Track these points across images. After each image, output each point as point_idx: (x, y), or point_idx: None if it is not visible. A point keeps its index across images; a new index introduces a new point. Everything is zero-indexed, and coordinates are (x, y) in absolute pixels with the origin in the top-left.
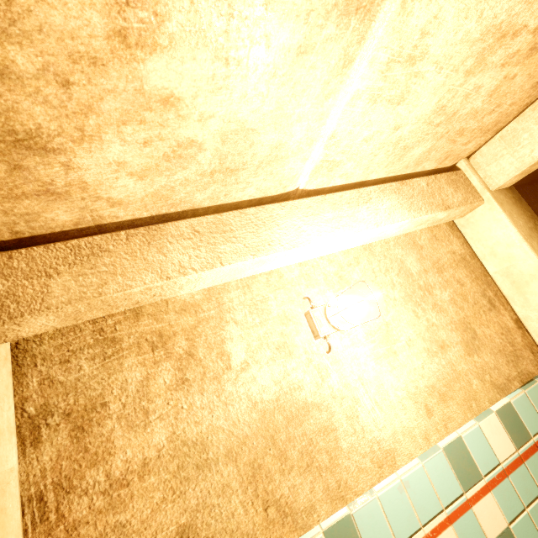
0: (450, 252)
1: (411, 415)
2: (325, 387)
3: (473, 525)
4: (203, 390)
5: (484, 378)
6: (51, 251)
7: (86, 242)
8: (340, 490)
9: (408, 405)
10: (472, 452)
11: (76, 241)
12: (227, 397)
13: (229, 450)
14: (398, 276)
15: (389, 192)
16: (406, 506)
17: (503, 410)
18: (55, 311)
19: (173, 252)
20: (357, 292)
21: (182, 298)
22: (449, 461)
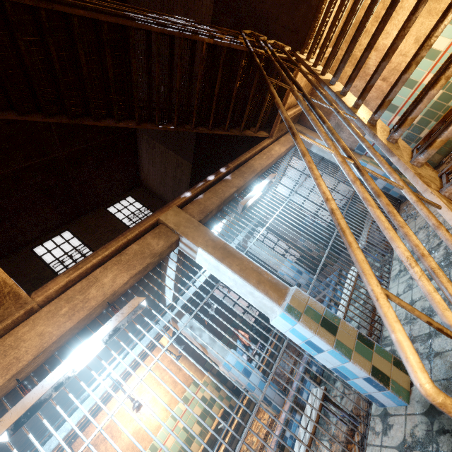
0: (167, 361)
1: (163, 414)
2: (143, 422)
3: (178, 427)
4: (118, 441)
5: (179, 392)
6: (80, 438)
7: (85, 432)
8: (150, 440)
9: (162, 412)
10: (177, 413)
11: (83, 433)
12: (123, 439)
13: (127, 448)
14: (154, 380)
15: (141, 368)
16: (164, 433)
17: (183, 398)
18: (86, 447)
19: (101, 421)
20: (145, 393)
21: (106, 425)
22: (172, 418)
